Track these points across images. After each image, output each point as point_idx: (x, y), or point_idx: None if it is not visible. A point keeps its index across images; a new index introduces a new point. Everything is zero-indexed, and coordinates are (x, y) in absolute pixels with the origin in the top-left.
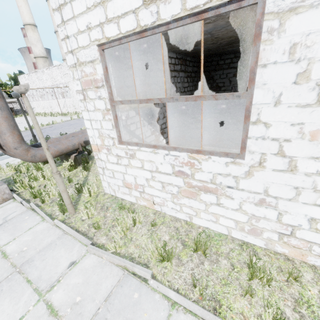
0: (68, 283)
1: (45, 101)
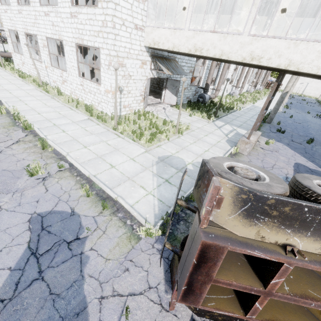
0: None
1: None
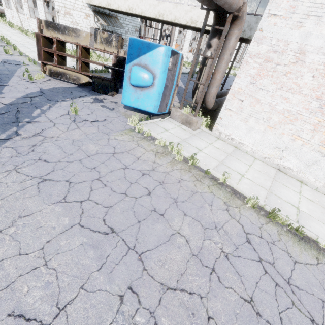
0: None
1: None
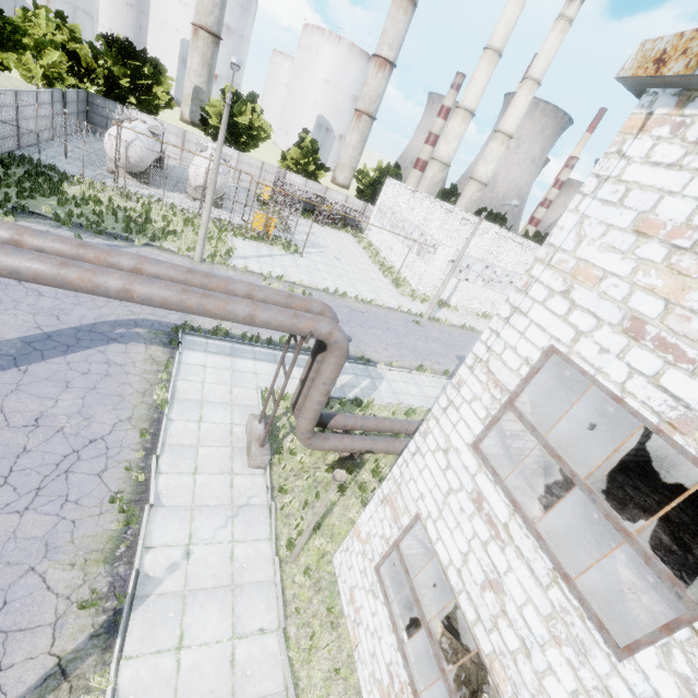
0: (251, 646)
1: (392, 236)
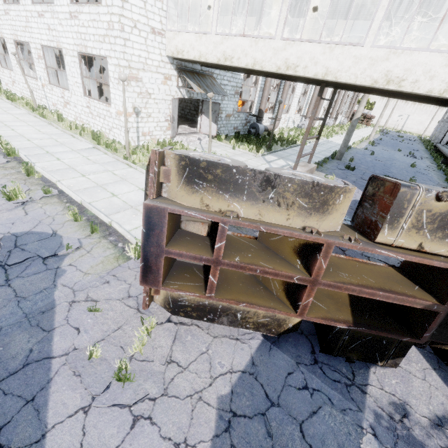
0: None
1: None
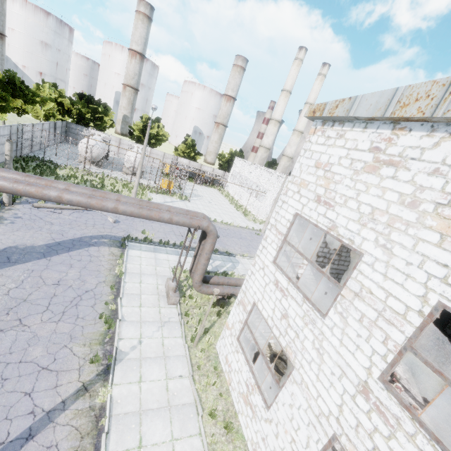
0: (176, 383)
1: (240, 188)
